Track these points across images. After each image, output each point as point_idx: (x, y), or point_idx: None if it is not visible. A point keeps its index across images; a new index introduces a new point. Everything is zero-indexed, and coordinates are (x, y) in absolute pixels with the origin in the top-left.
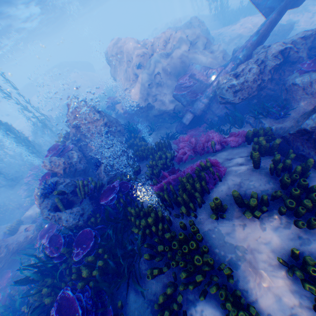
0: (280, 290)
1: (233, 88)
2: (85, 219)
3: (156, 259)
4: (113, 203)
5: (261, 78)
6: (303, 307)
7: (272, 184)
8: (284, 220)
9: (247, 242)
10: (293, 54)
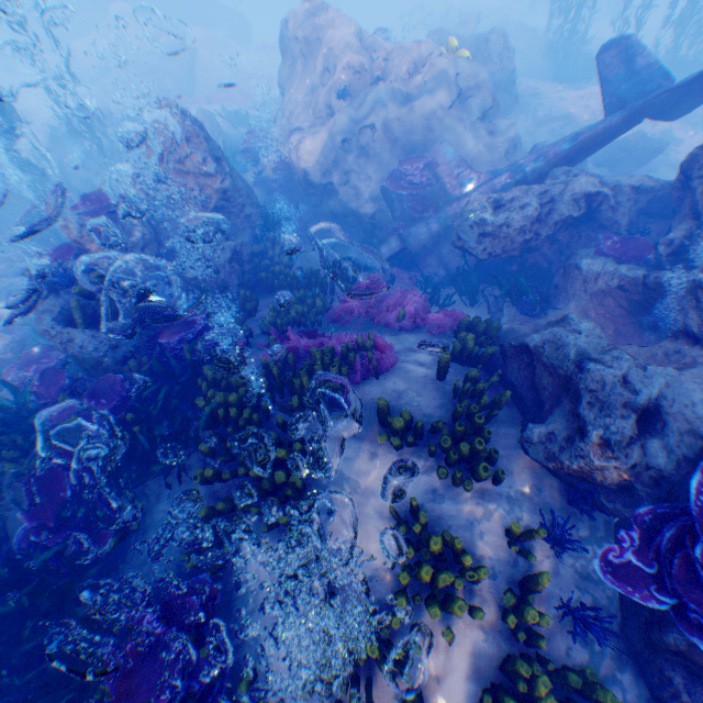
0: (374, 545)
1: (482, 228)
2: (119, 360)
3: (220, 459)
4: (183, 350)
5: (537, 231)
6: (390, 570)
7: (444, 411)
8: (429, 463)
9: (365, 476)
10: (607, 210)
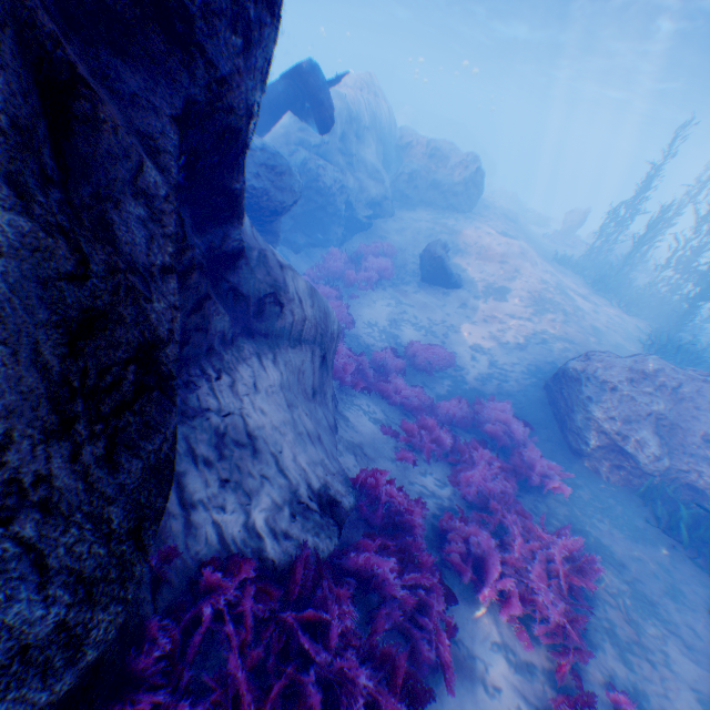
0: None
1: None
2: None
3: None
4: None
5: None
6: None
7: None
8: None
9: None
10: None
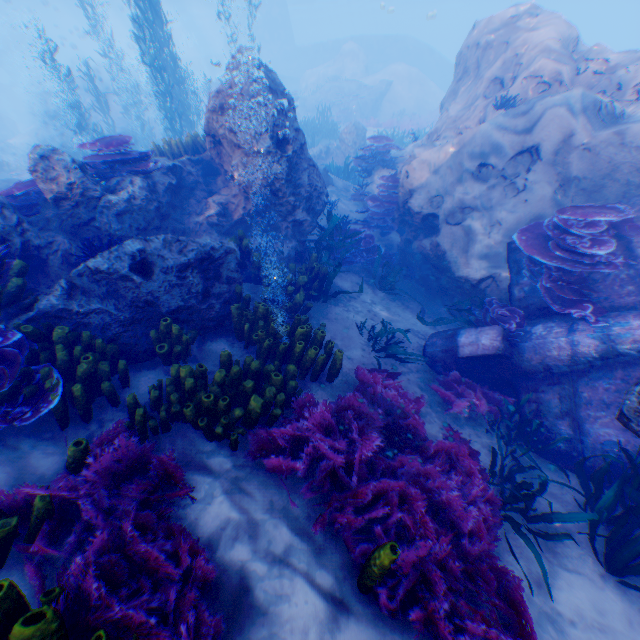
0: None
1: None
2: None
3: None
4: None
5: None
6: None
7: None
8: None
9: None
10: None
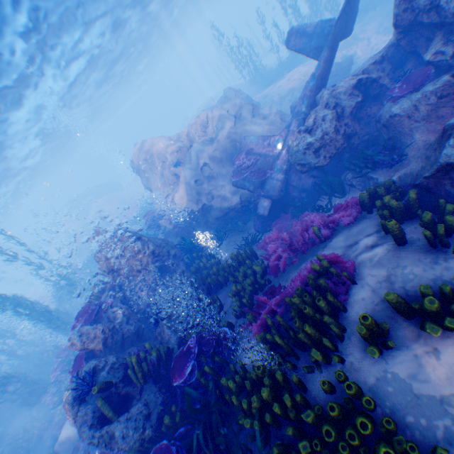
0: None
1: (311, 148)
2: (155, 425)
3: None
4: (195, 377)
5: (344, 123)
6: None
7: (443, 263)
8: None
9: None
10: (371, 83)
